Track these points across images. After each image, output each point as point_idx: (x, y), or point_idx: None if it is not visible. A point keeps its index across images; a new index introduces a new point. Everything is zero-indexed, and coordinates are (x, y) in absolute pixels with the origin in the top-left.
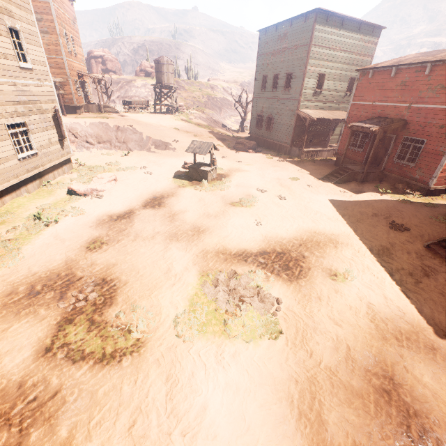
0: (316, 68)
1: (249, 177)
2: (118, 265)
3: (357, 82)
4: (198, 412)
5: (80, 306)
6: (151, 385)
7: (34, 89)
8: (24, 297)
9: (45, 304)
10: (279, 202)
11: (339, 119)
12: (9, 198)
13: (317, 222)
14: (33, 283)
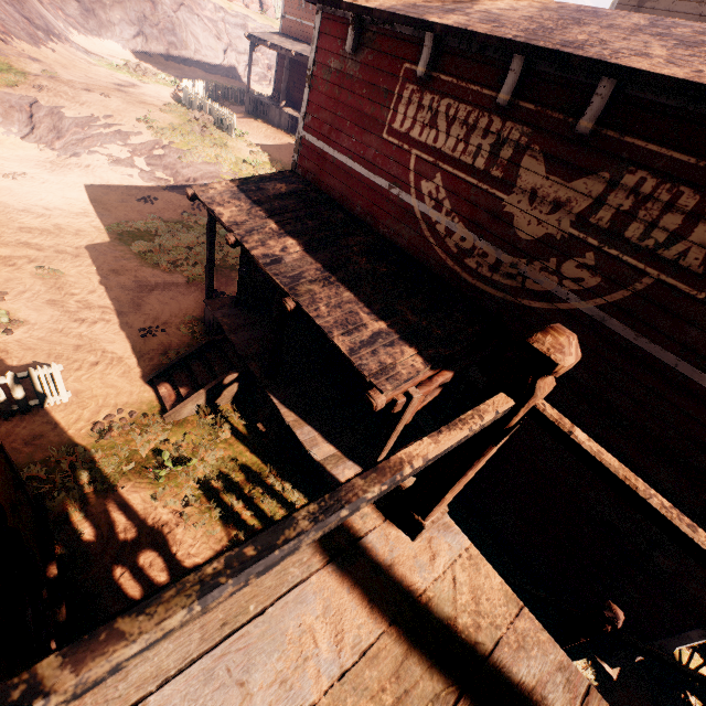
0: None
1: None
2: None
3: None
4: None
5: None
6: None
7: None
8: None
9: None
10: None
11: None
12: None
13: None
14: None
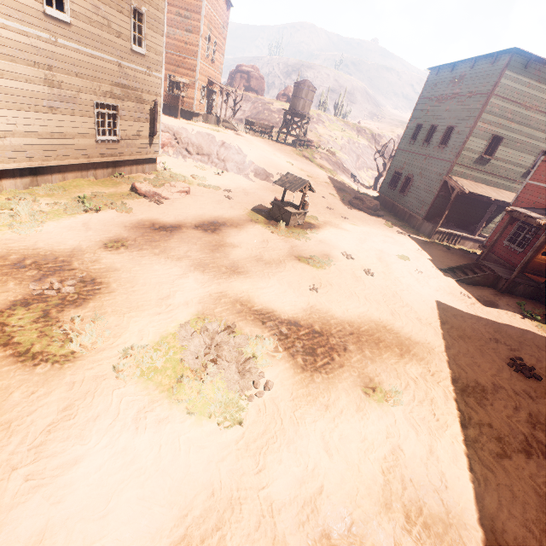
0: (491, 127)
1: (343, 237)
2: (119, 271)
3: (545, 155)
4: (66, 463)
5: (48, 294)
6: (43, 406)
7: (140, 76)
8: (8, 265)
9: (20, 279)
10: (361, 276)
11: (504, 202)
12: (72, 176)
13: (397, 317)
14: (27, 256)
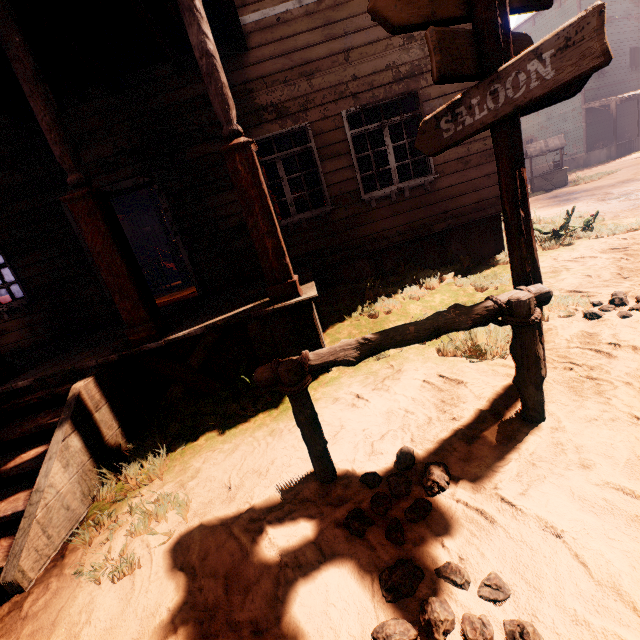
0: None
1: (607, 169)
2: None
3: None
4: None
5: None
6: None
7: None
8: None
9: None
10: None
11: None
12: None
13: None
14: None
